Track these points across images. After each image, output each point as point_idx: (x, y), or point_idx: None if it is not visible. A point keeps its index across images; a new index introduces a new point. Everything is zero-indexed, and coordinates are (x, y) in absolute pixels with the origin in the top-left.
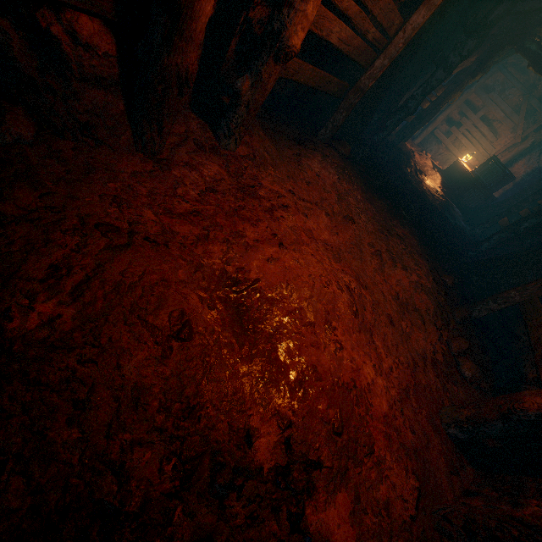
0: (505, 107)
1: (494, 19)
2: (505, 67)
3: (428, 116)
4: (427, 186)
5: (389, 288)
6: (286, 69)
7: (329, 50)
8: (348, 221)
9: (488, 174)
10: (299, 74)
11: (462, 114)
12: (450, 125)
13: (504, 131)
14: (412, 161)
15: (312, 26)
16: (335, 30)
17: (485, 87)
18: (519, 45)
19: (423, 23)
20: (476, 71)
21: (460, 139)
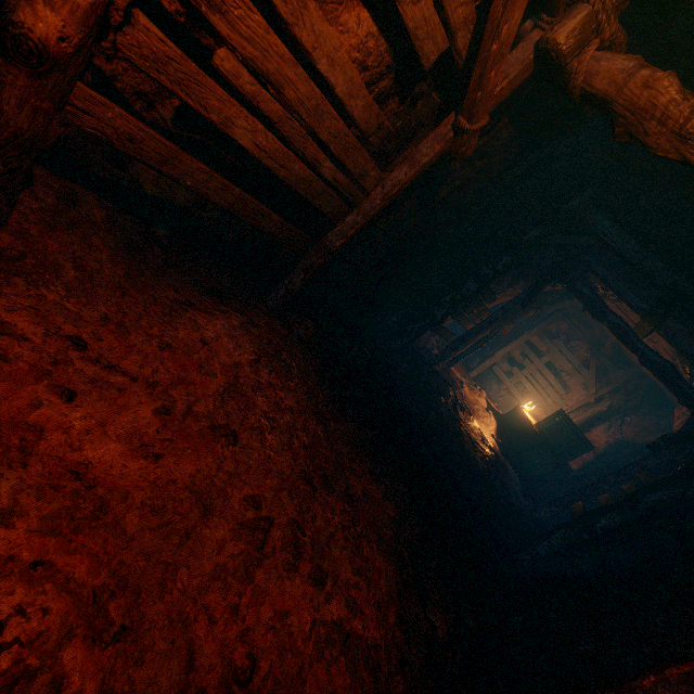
0: (572, 357)
1: (529, 239)
2: (567, 316)
3: (477, 342)
4: (468, 428)
5: (236, 637)
6: (135, 143)
7: (296, 196)
8: (220, 437)
9: (556, 433)
10: (176, 167)
11: (525, 356)
12: (512, 365)
13: (574, 385)
14: (452, 390)
15: (175, 87)
16: (241, 123)
17: (548, 333)
18: (570, 285)
19: (405, 180)
20: (525, 301)
21: (523, 383)
